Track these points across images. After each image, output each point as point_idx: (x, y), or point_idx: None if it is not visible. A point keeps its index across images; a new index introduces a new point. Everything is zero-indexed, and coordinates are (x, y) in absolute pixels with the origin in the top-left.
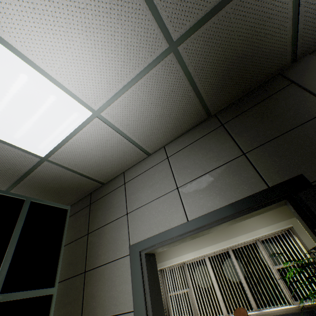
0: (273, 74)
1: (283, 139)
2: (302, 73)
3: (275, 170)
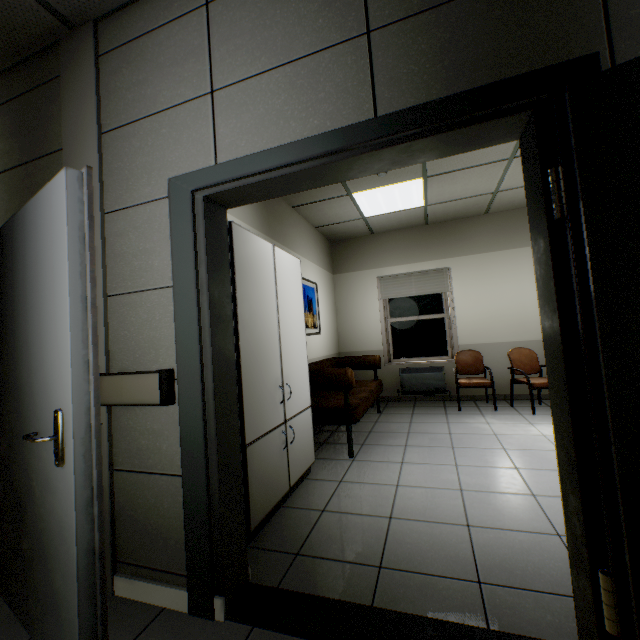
0: (47, 39)
1: (22, 173)
2: (71, 63)
3: (2, 213)
